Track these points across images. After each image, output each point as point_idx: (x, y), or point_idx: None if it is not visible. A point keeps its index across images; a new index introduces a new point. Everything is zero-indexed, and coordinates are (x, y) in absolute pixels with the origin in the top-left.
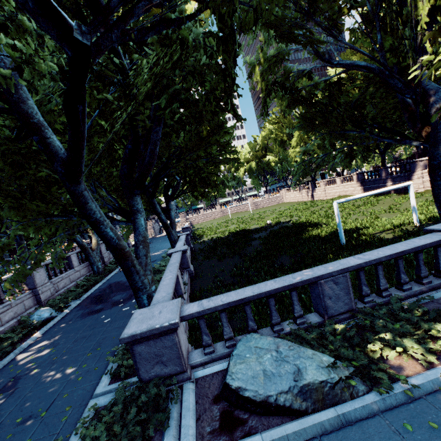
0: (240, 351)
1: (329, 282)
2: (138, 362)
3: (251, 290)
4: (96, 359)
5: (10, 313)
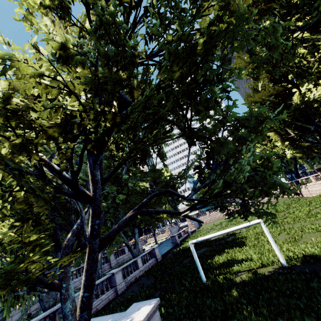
0: None
1: None
2: None
3: None
4: None
5: (36, 306)
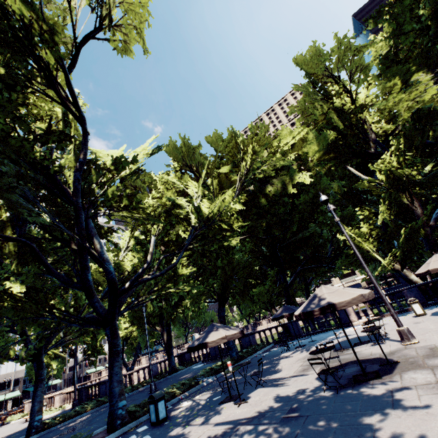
0: None
1: None
2: None
3: None
4: None
5: None
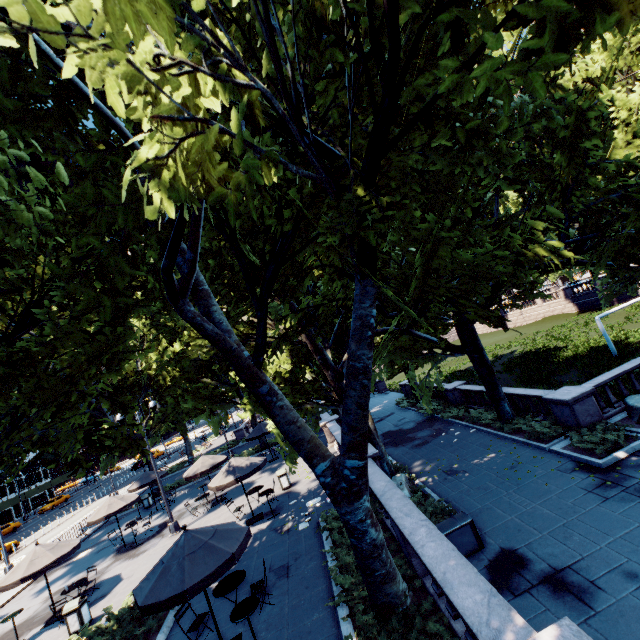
0: (634, 401)
1: None
2: (577, 415)
3: (617, 370)
4: (502, 447)
5: None
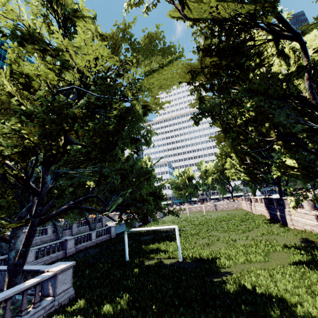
0: None
1: (0, 273)
2: None
3: None
4: None
5: None
